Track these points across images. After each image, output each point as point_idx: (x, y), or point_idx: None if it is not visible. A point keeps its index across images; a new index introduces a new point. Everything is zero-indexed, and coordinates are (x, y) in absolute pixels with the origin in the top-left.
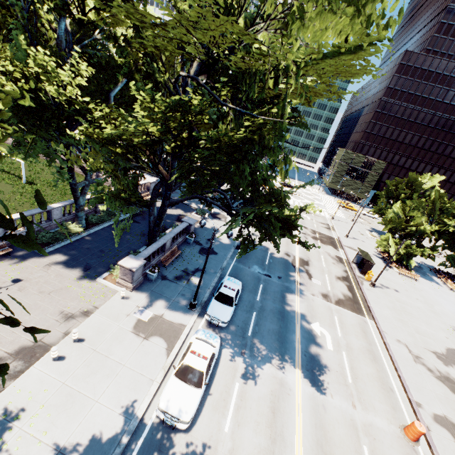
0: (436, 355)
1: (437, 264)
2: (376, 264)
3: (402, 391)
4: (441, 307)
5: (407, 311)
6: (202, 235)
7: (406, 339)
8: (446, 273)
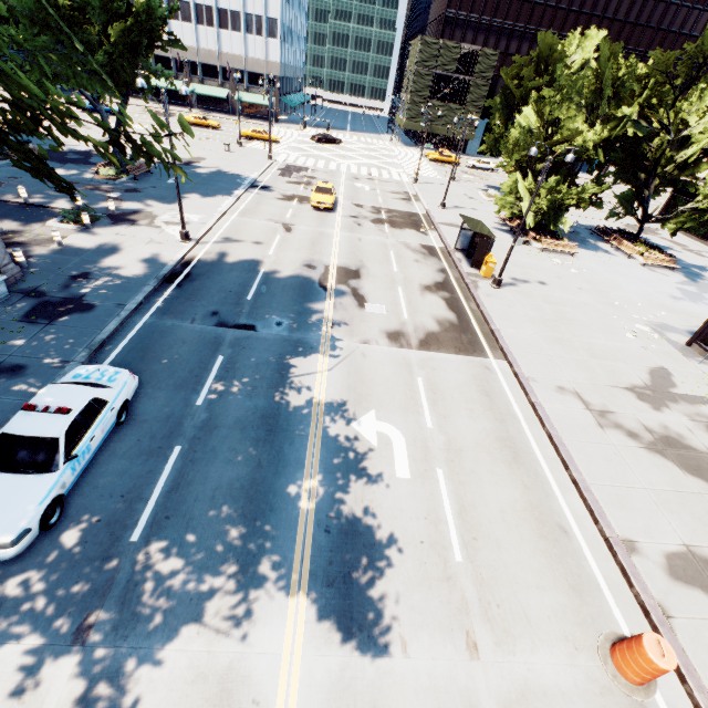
0: (635, 395)
1: (600, 222)
2: (500, 244)
3: (586, 522)
4: (622, 292)
5: (566, 317)
6: (59, 270)
7: (575, 379)
8: (618, 231)
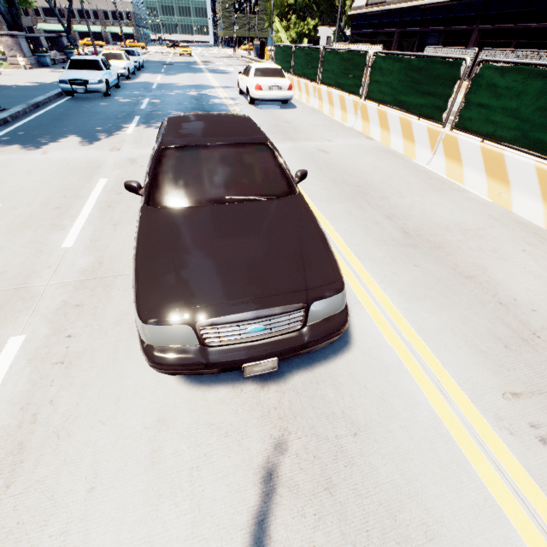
0: None
1: None
2: None
3: None
4: None
5: None
6: None
7: None
8: None
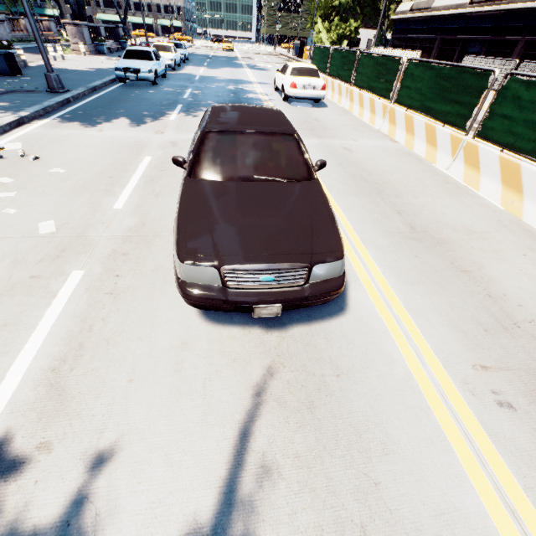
0: None
1: None
2: None
3: None
4: None
5: None
6: None
7: None
8: None
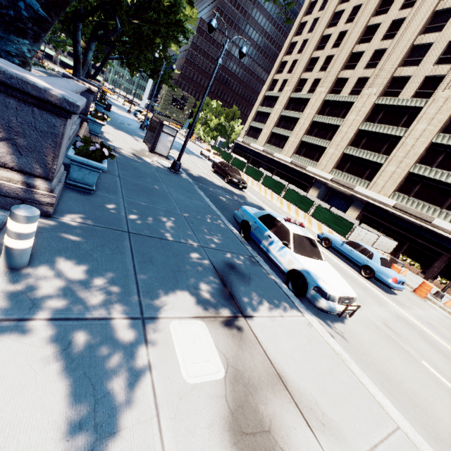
0: None
1: None
2: None
3: None
4: None
5: None
6: None
7: None
8: None
